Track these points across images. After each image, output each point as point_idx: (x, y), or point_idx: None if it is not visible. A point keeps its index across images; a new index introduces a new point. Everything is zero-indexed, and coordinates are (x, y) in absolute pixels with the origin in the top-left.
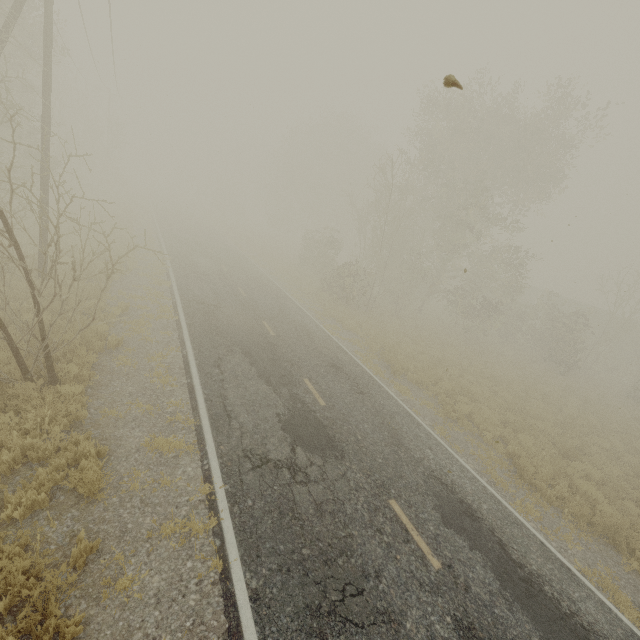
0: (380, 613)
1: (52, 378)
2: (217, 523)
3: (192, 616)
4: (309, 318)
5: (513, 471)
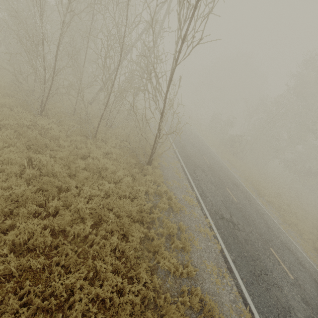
0: (274, 283)
1: (150, 165)
2: (214, 233)
3: (216, 259)
4: (219, 158)
5: (316, 255)
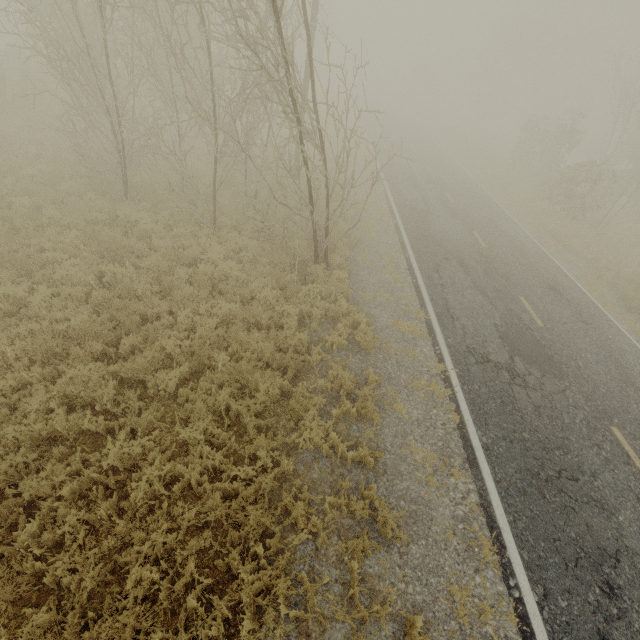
0: (593, 499)
1: (326, 264)
2: (452, 392)
3: (441, 441)
4: (522, 232)
5: None
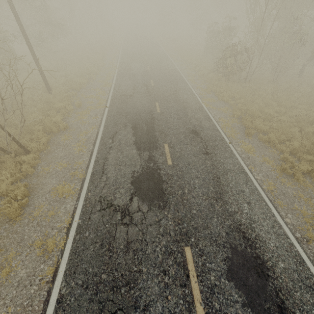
0: None
1: (25, 150)
2: (64, 244)
3: (29, 299)
4: (193, 95)
5: None
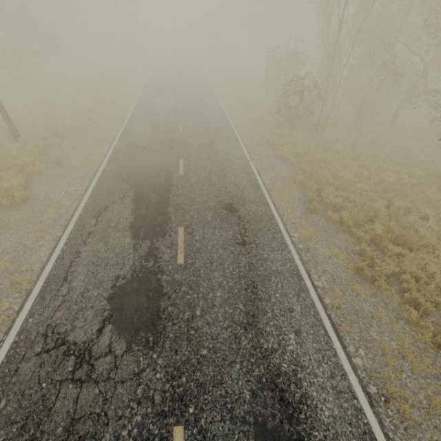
0: None
1: None
2: None
3: None
4: (238, 149)
5: (436, 376)
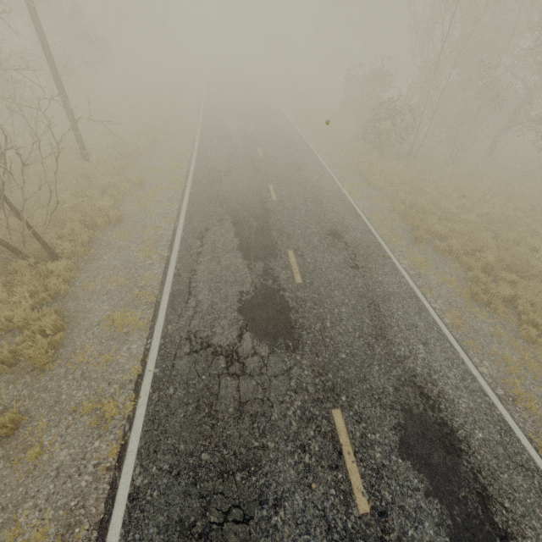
0: None
1: (51, 254)
2: (133, 407)
3: (78, 497)
4: (327, 176)
5: None
